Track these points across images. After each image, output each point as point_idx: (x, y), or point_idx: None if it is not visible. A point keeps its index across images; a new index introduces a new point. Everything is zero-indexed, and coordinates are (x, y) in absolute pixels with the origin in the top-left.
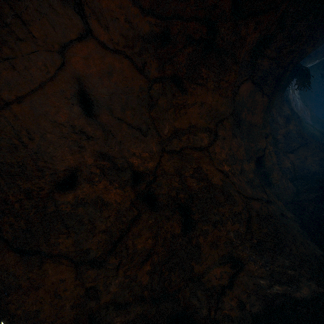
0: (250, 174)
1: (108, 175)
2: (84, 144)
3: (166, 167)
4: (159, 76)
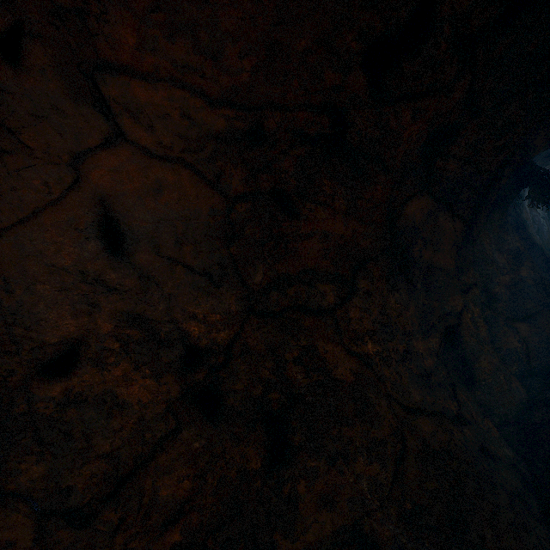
0: (427, 360)
1: (133, 354)
2: (100, 299)
3: (251, 340)
4: (247, 191)
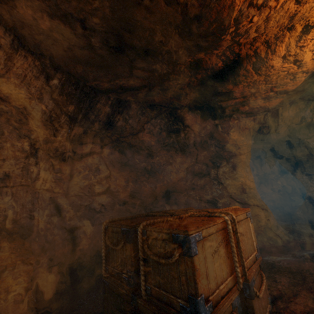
0: None
1: None
2: None
3: None
4: None
